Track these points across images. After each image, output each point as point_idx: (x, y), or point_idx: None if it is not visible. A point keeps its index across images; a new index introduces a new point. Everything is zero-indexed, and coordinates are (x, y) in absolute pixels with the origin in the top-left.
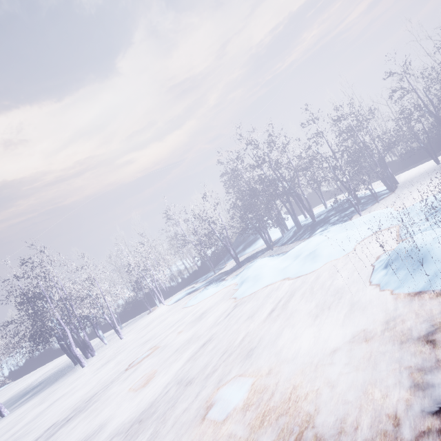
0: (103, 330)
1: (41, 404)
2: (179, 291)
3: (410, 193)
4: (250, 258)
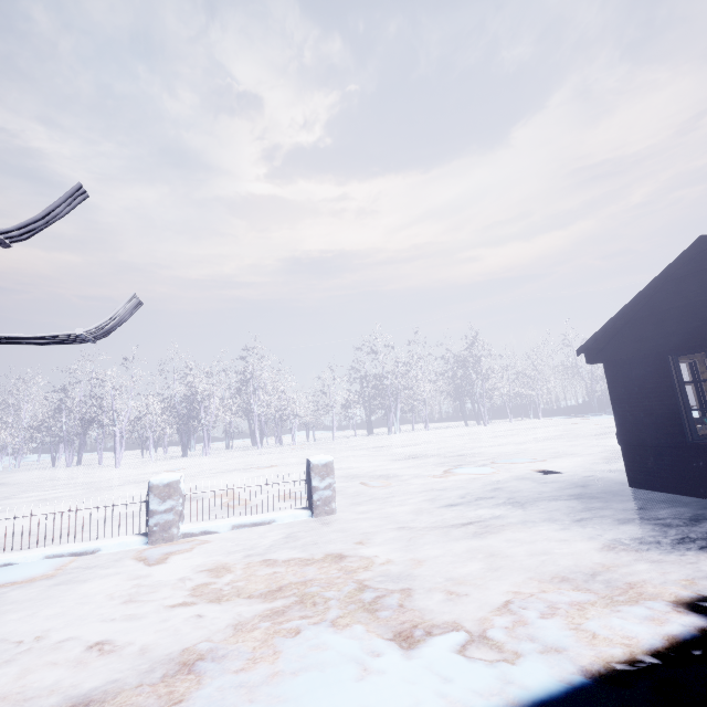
0: (446, 423)
1: (472, 429)
2: (550, 417)
3: None
4: None
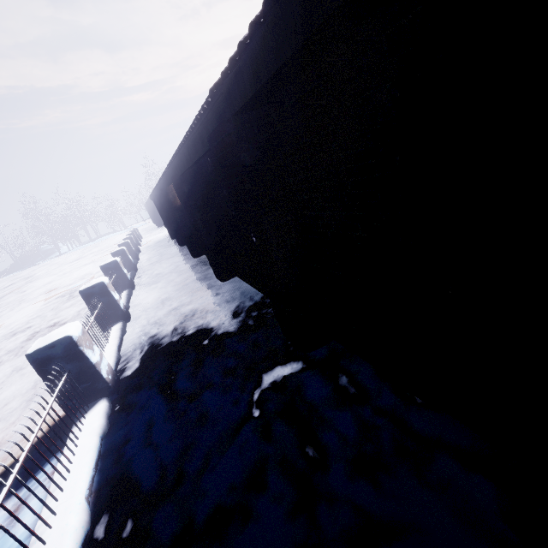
0: None
1: None
2: None
3: None
4: (65, 253)
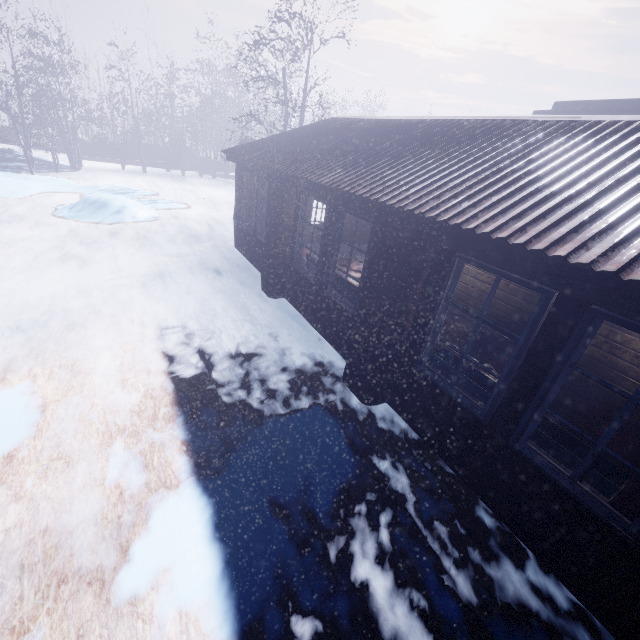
0: None
1: None
2: None
3: (95, 178)
4: None
